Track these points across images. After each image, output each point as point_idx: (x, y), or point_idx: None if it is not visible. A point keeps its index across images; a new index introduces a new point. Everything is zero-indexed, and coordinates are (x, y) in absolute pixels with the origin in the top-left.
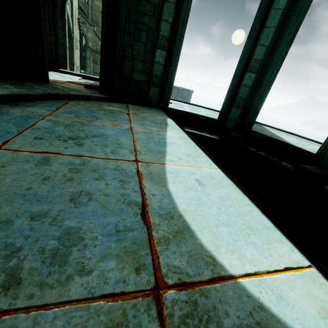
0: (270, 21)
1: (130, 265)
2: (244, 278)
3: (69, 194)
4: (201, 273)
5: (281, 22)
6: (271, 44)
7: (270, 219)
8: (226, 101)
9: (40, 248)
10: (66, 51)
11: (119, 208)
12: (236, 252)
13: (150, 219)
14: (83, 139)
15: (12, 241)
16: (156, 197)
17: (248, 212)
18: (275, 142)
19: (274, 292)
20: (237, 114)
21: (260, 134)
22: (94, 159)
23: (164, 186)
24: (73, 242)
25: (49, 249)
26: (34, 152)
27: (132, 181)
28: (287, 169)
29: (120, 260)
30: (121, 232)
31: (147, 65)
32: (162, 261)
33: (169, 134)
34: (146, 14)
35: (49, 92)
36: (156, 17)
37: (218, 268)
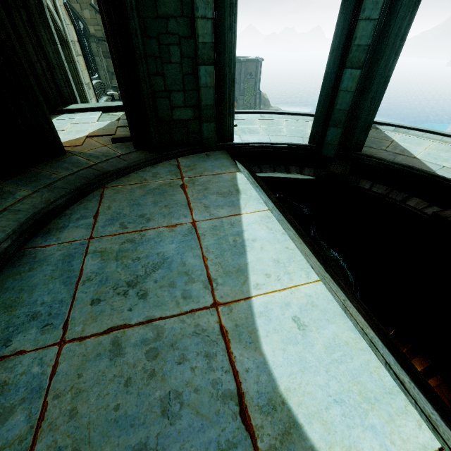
0: None
1: None
2: None
3: (158, 403)
4: None
5: None
6: (383, 13)
7: (394, 354)
8: (318, 116)
9: None
10: (68, 75)
11: (214, 410)
12: (352, 450)
13: (251, 419)
14: (144, 281)
15: None
16: (250, 375)
17: (363, 367)
18: (399, 170)
19: None
20: (337, 136)
21: (375, 159)
22: (166, 322)
23: (256, 349)
24: None
25: None
26: (100, 333)
27: (219, 352)
28: (419, 217)
29: None
30: None
31: (190, 94)
32: None
33: (245, 216)
34: (170, 17)
35: (74, 181)
36: (186, 16)
37: None
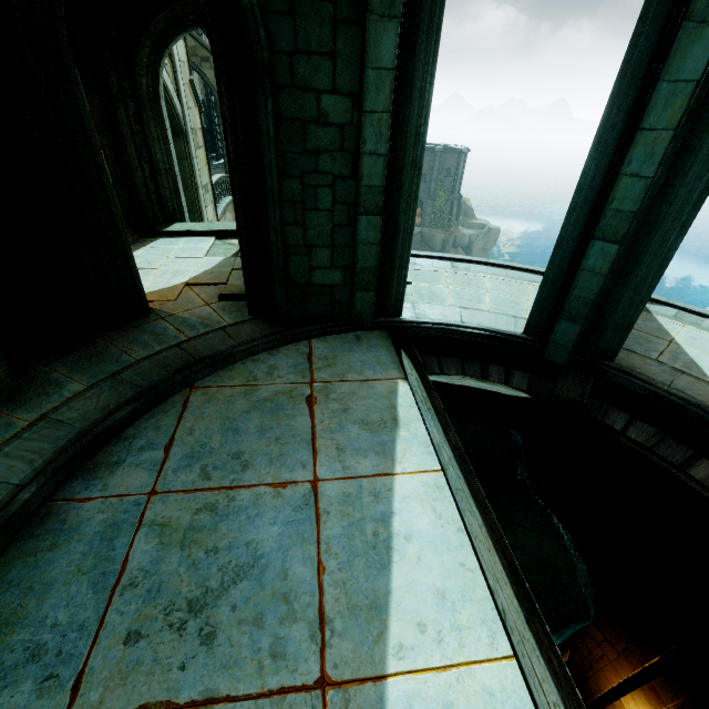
0: (658, 114)
1: None
2: None
3: None
4: None
5: (692, 111)
6: (662, 168)
7: None
8: (542, 296)
9: None
10: (177, 183)
11: None
12: None
13: None
14: (215, 603)
15: None
16: None
17: None
18: (680, 408)
19: None
20: (573, 334)
21: (637, 379)
22: (235, 708)
23: None
24: None
25: None
26: None
27: None
28: None
29: None
30: None
31: (341, 251)
32: None
33: (401, 480)
34: (324, 151)
35: (151, 372)
36: (347, 150)
37: None
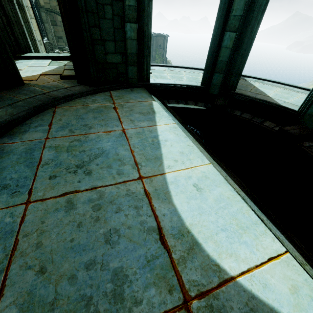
0: None
1: (165, 289)
2: (240, 277)
3: (102, 236)
4: (212, 281)
5: None
6: None
7: (257, 205)
8: (207, 65)
9: (103, 293)
10: (24, 30)
11: (142, 238)
12: (233, 255)
13: (167, 242)
14: (88, 164)
15: (83, 292)
16: (166, 217)
17: (239, 211)
18: (259, 103)
19: (261, 282)
20: (220, 79)
21: (244, 96)
22: (106, 188)
23: (170, 202)
24: (122, 281)
25: (109, 291)
26: (57, 196)
27: (144, 205)
28: (271, 132)
29: (157, 286)
30: (151, 261)
31: (119, 44)
32: (184, 278)
33: (160, 127)
34: None
35: (32, 102)
36: None
37: (222, 273)
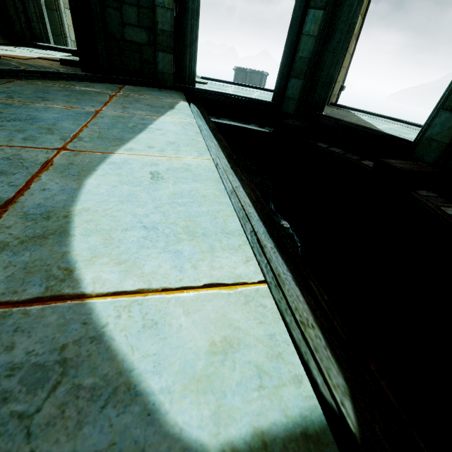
0: None
1: None
2: (104, 298)
3: None
4: (21, 291)
5: None
6: None
7: (268, 227)
8: (282, 68)
9: None
10: (42, 11)
11: None
12: (126, 264)
13: None
14: None
15: None
16: (45, 193)
17: (210, 213)
18: (355, 130)
19: (148, 317)
20: (298, 89)
21: (334, 120)
22: None
23: (78, 180)
24: None
25: None
26: None
27: (22, 173)
28: (365, 169)
29: None
30: None
31: (145, 12)
32: None
33: (164, 118)
34: None
35: None
36: None
37: (65, 284)
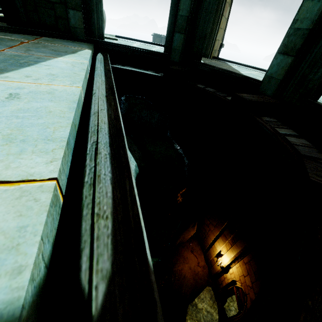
0: None
1: None
2: None
3: None
4: None
5: None
6: None
7: (112, 139)
8: (169, 25)
9: None
10: None
11: None
12: None
13: None
14: None
15: None
16: None
17: (44, 124)
18: (223, 74)
19: None
20: (181, 41)
21: (208, 66)
22: None
23: None
24: None
25: None
26: None
27: None
28: (226, 102)
29: None
30: None
31: None
32: None
33: (60, 59)
34: None
35: None
36: None
37: None
